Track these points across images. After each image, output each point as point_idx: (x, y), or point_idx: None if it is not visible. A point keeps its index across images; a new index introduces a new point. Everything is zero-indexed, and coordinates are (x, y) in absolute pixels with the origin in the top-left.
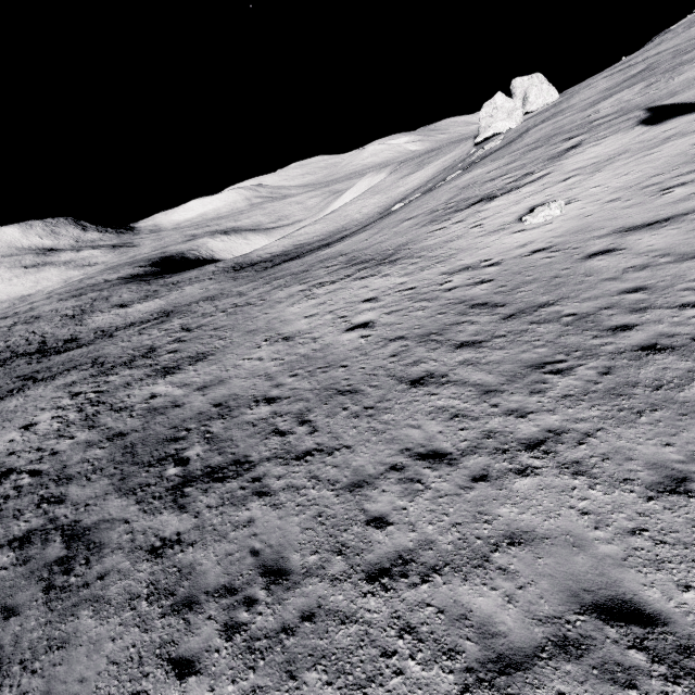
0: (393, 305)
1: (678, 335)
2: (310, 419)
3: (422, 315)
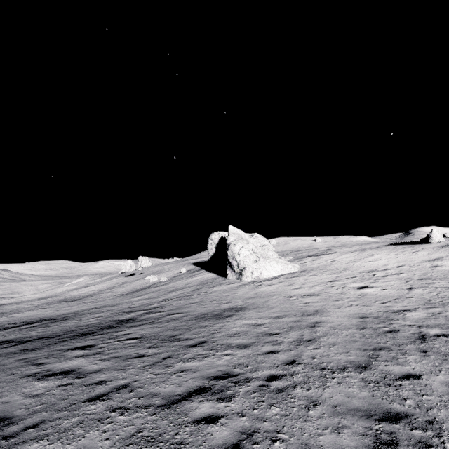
0: (43, 302)
1: (75, 298)
2: (12, 311)
3: (47, 302)
